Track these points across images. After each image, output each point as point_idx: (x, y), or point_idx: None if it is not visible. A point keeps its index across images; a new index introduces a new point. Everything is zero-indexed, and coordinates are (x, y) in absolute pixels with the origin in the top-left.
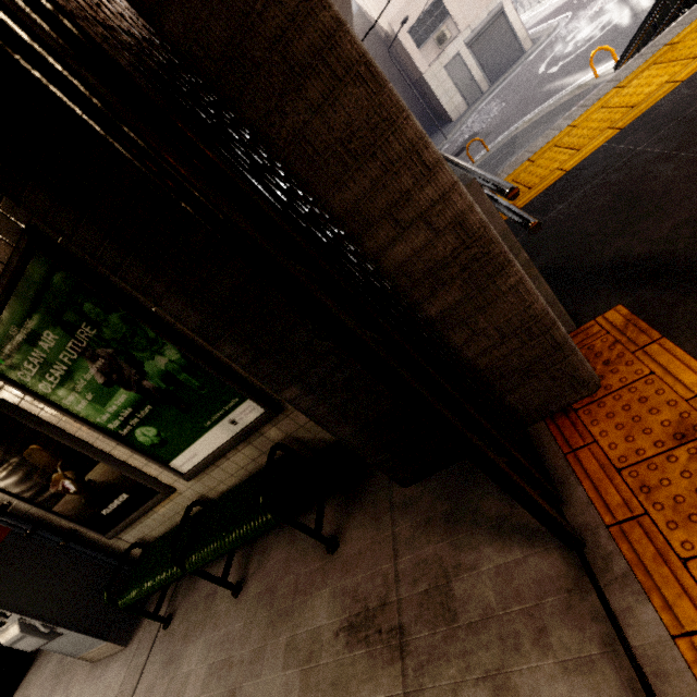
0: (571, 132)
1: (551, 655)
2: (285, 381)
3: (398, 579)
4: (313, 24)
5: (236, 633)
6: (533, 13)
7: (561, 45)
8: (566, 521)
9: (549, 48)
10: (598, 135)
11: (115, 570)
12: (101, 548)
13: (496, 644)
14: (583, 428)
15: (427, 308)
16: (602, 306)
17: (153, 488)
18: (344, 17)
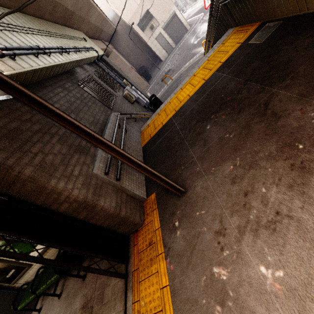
0: (168, 105)
1: (115, 311)
2: None
3: (95, 290)
4: (11, 175)
5: (57, 312)
6: (192, 9)
7: (199, 30)
8: (127, 270)
9: (195, 30)
10: (172, 111)
11: (16, 296)
12: (11, 287)
13: (107, 309)
14: (137, 238)
15: (79, 217)
16: (152, 191)
17: (23, 266)
18: (106, 24)
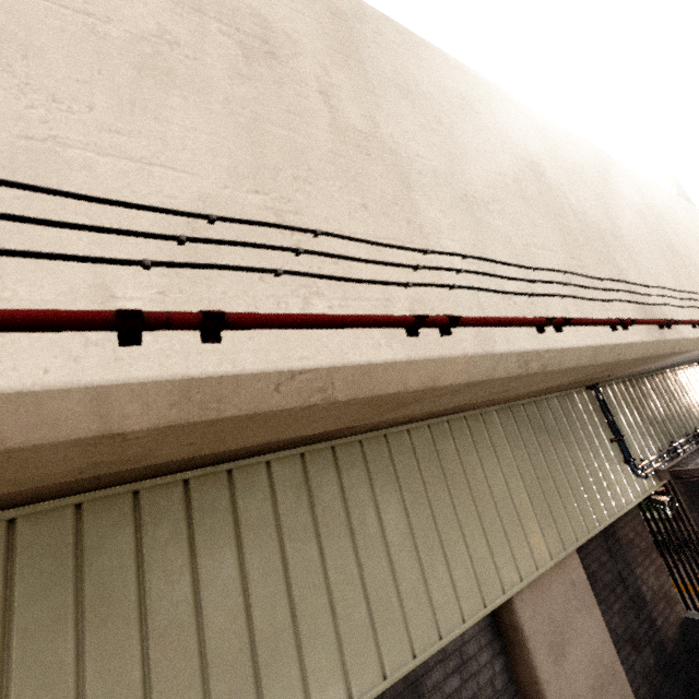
0: None
1: None
2: (694, 512)
3: None
4: None
5: None
6: None
7: None
8: None
9: None
10: None
11: None
12: None
13: None
14: None
15: None
16: None
17: None
18: None
